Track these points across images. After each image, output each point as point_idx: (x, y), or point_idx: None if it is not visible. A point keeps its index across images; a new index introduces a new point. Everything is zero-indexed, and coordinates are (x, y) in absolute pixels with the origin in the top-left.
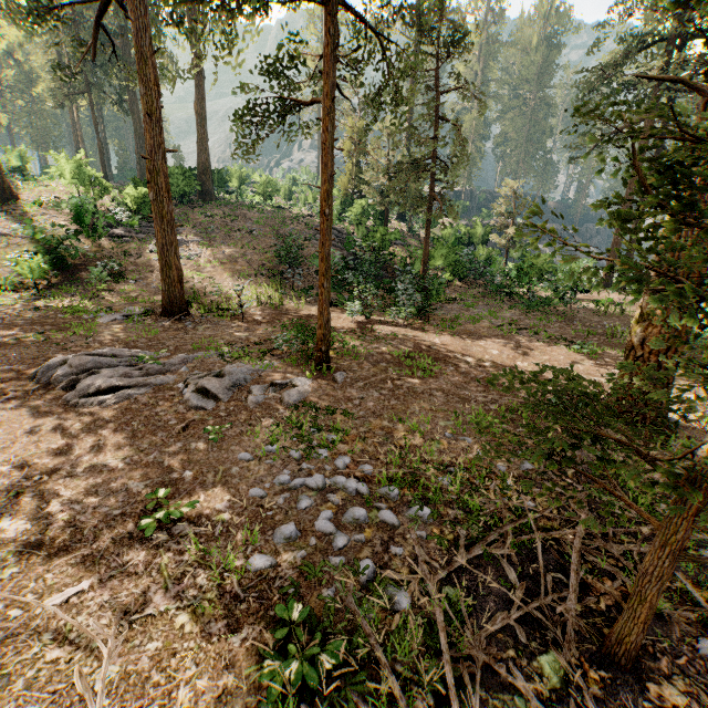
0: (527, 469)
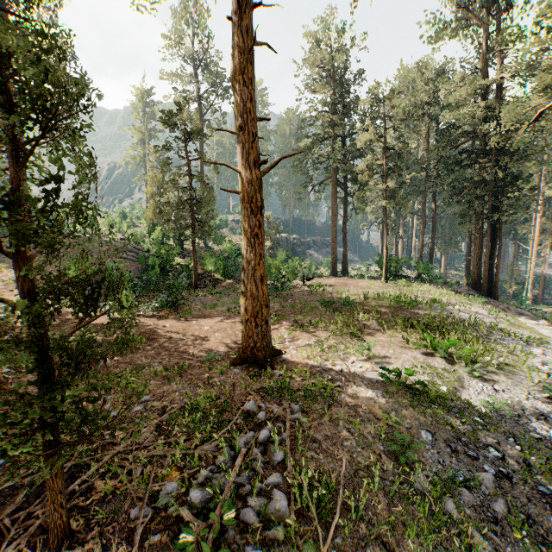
0: (135, 411)
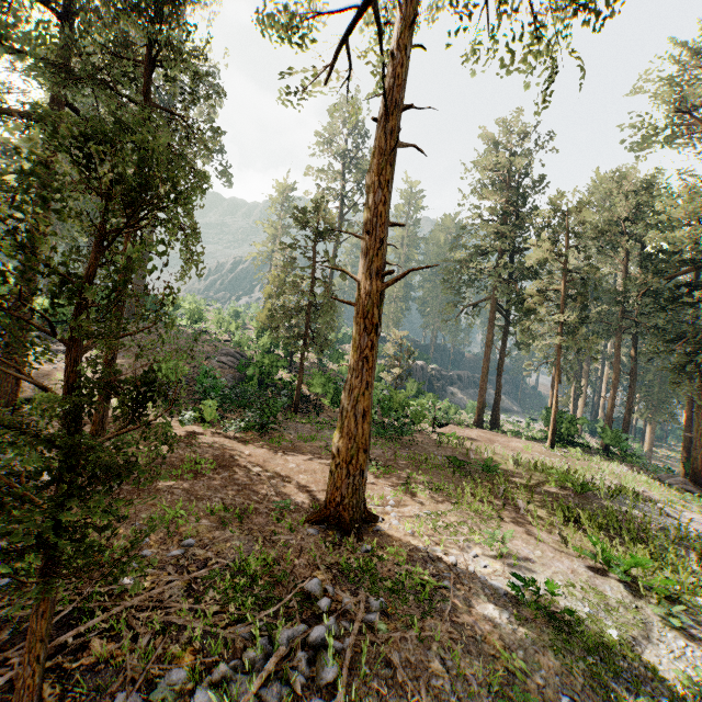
0: (172, 555)
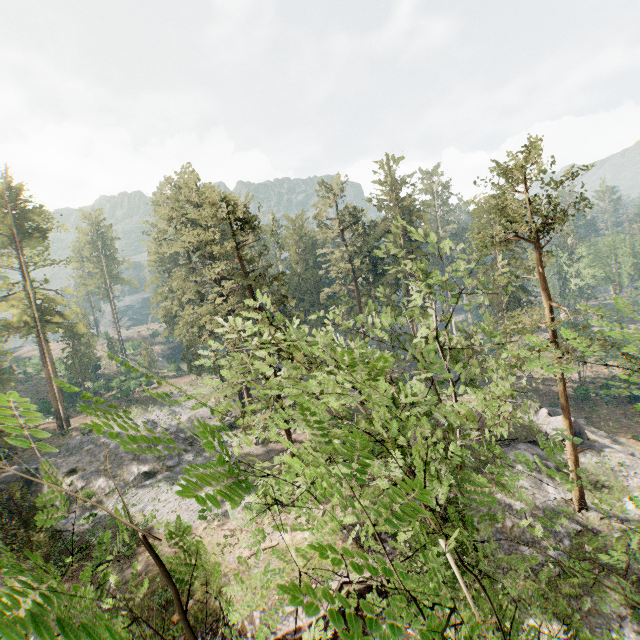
0: None
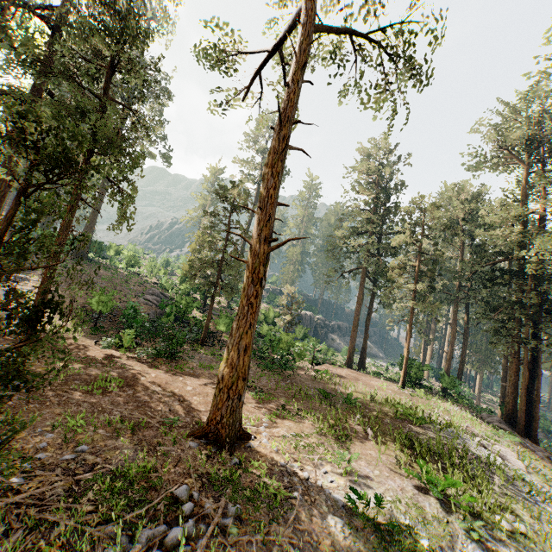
0: (64, 459)
